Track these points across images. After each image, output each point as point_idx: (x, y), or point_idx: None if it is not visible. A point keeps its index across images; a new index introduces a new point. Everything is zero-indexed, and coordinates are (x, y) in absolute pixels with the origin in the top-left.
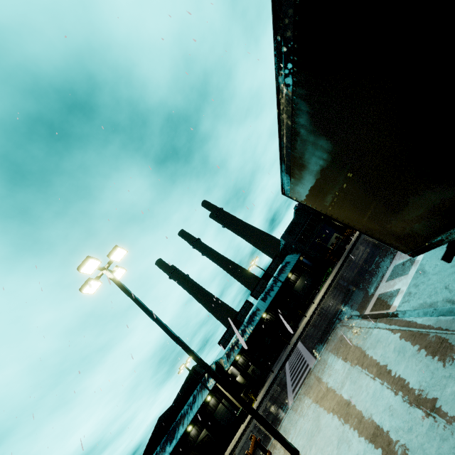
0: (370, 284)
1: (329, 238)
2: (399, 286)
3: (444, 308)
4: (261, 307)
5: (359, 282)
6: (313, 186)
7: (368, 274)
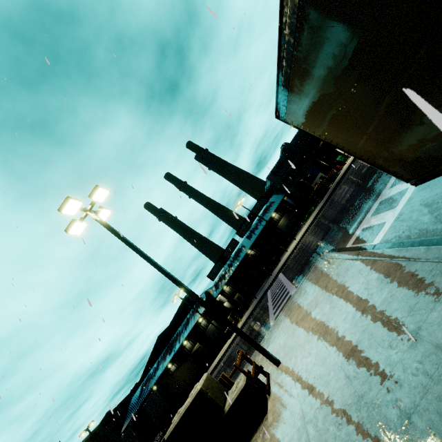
0: (353, 220)
1: (314, 178)
2: (384, 220)
3: (435, 238)
4: (246, 244)
5: (342, 218)
6: (315, 103)
7: (352, 210)
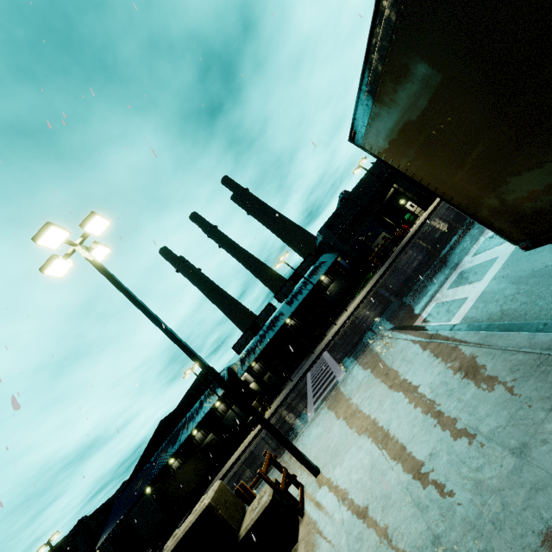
0: (423, 292)
1: (375, 238)
2: (466, 295)
3: (539, 322)
4: (285, 312)
5: (408, 289)
6: (410, 120)
7: (422, 280)
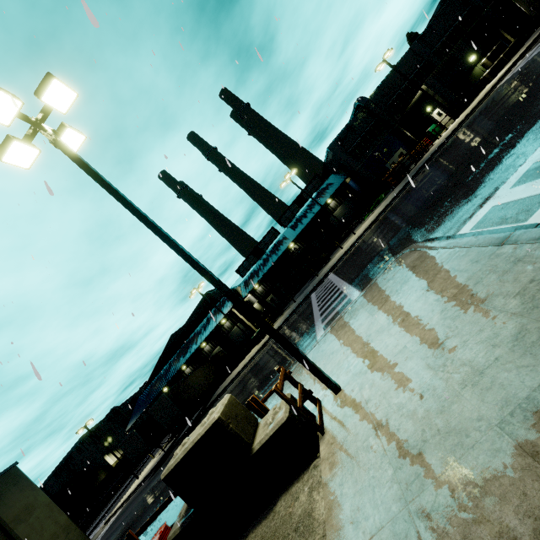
0: (467, 198)
1: (391, 155)
2: None
3: None
4: (289, 236)
5: (441, 200)
6: None
7: (462, 187)
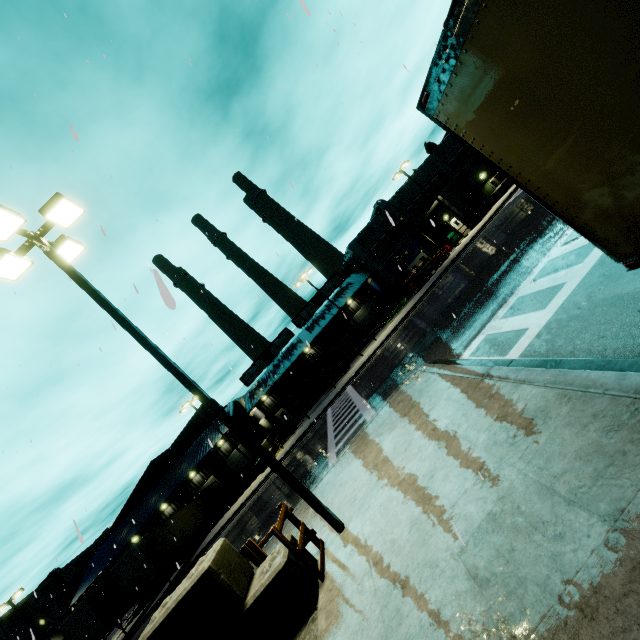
0: (471, 321)
1: (413, 258)
2: (526, 326)
3: (625, 360)
4: (304, 339)
5: (452, 318)
6: (514, 72)
7: (469, 307)
